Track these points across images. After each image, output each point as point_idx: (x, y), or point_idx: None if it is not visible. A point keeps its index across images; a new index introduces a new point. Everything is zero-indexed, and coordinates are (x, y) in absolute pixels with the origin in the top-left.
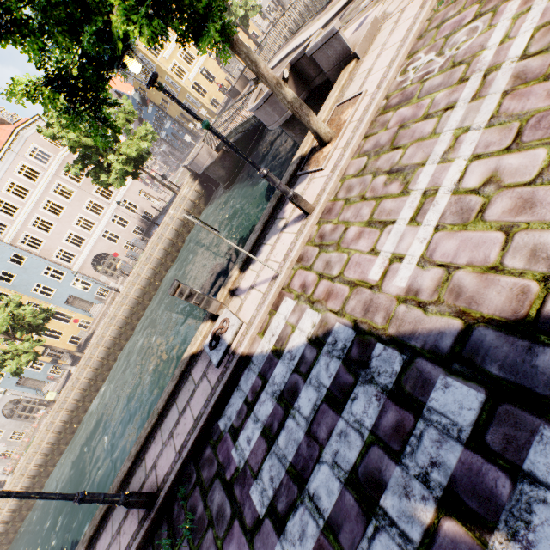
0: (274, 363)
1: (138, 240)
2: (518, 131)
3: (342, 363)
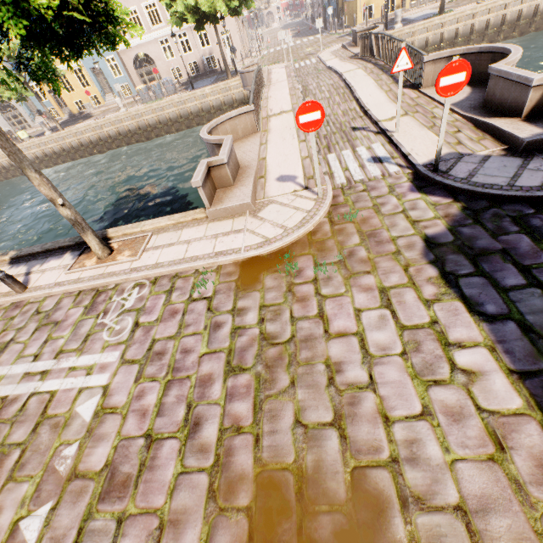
0: None
1: (170, 83)
2: None
3: None
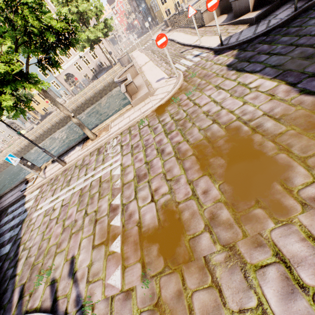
0: (22, 206)
1: (85, 80)
2: (66, 203)
3: (19, 222)
